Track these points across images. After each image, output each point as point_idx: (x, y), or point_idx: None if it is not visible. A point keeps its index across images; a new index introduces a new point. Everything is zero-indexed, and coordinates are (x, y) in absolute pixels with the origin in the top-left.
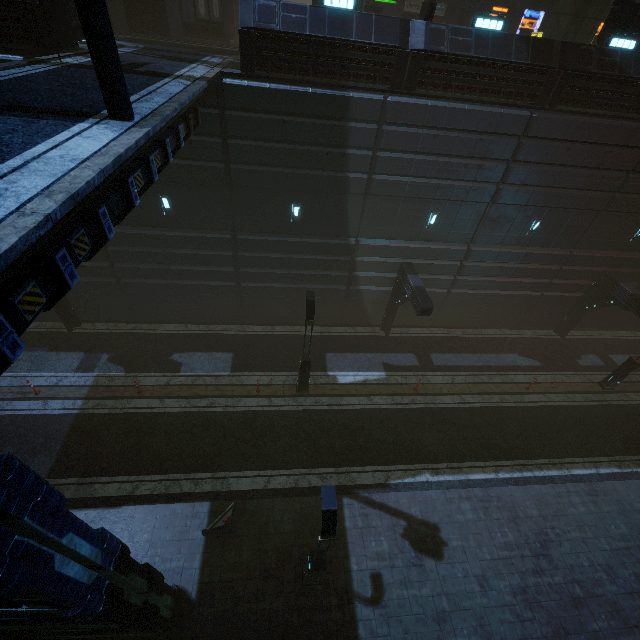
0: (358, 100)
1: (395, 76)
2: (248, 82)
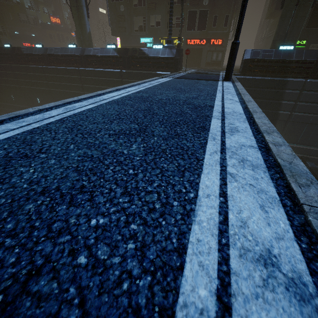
0: (292, 81)
1: (312, 71)
2: (243, 76)
